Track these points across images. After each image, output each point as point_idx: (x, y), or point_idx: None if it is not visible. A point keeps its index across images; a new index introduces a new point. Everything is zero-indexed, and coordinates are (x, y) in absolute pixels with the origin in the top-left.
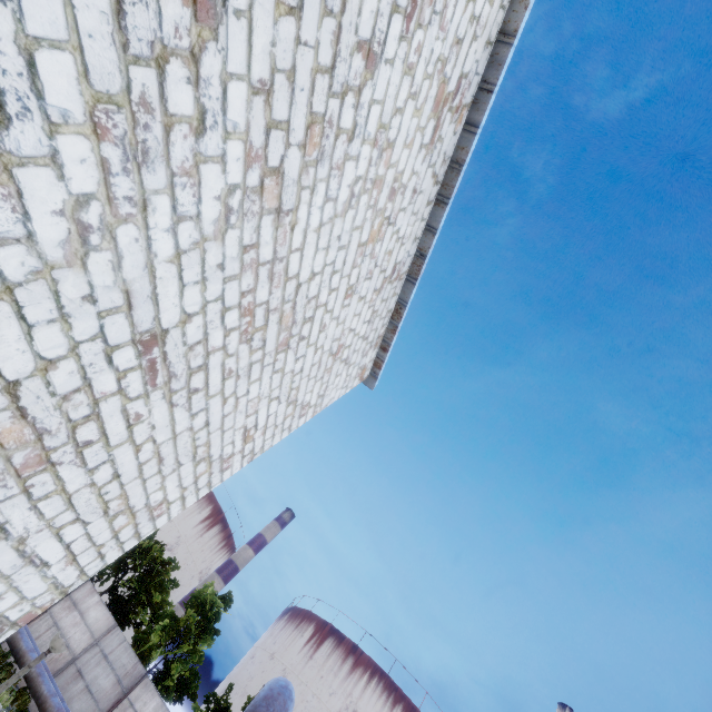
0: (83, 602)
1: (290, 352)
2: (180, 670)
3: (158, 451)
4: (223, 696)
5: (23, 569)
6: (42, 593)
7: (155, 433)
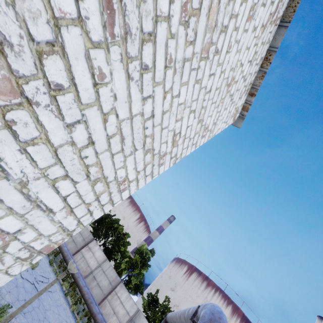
0: (93, 248)
1: (208, 63)
2: (135, 281)
3: (120, 128)
4: (154, 294)
5: (33, 211)
6: (54, 233)
7: (116, 105)
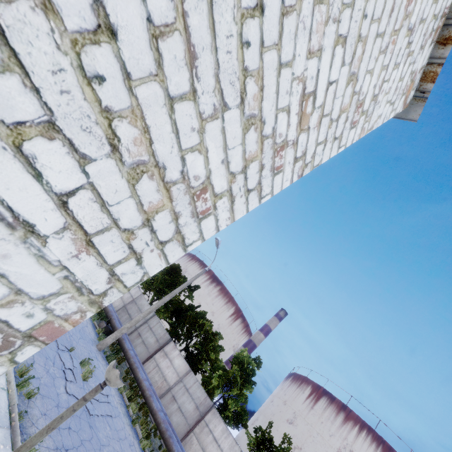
0: (170, 353)
1: None
2: (234, 406)
3: (182, 11)
4: (266, 430)
5: None
6: (56, 293)
7: None
